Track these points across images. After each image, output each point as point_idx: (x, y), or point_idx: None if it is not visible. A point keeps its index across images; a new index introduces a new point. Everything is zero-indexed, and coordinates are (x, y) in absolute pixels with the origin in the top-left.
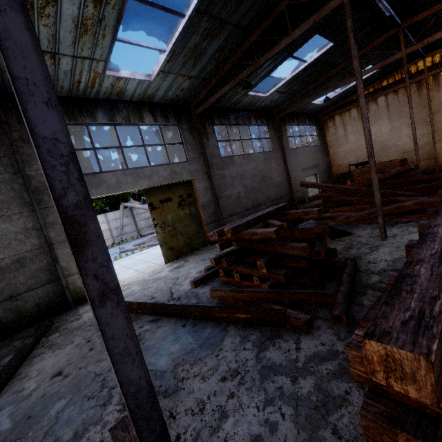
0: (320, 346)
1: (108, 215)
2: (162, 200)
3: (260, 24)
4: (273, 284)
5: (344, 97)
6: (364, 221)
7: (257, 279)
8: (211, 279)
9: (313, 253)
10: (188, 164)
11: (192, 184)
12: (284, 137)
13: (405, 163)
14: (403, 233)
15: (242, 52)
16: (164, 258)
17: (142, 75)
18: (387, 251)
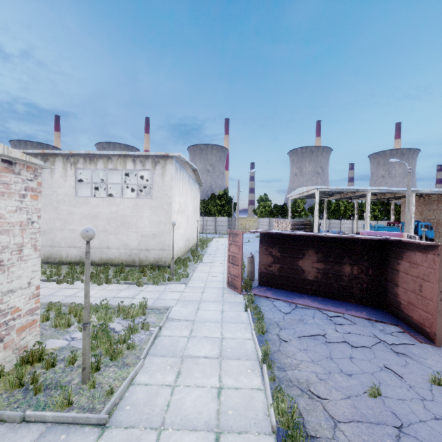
0: None
1: None
2: None
3: None
4: None
5: None
6: None
7: None
8: None
9: None
10: None
11: None
12: None
13: None
14: None
15: None
16: None
17: None
18: None
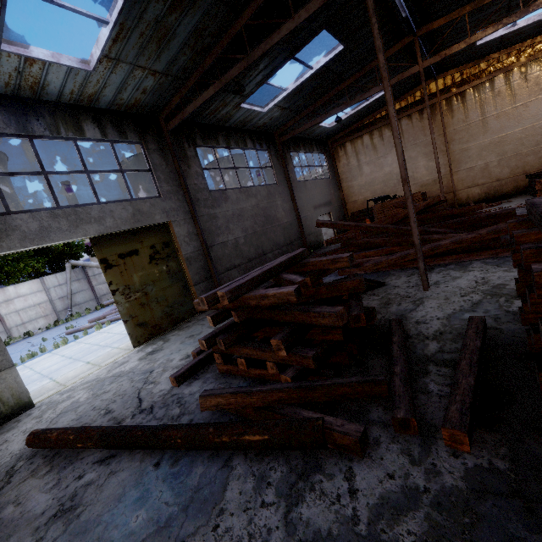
0: (388, 480)
1: (45, 279)
2: (123, 254)
3: (250, 1)
4: (297, 373)
5: (355, 121)
6: (396, 267)
7: (272, 365)
8: (203, 368)
9: (350, 318)
10: (161, 199)
11: (169, 229)
12: (289, 167)
13: (425, 197)
14: (446, 279)
15: (229, 40)
16: (131, 340)
17: (73, 60)
18: (435, 304)
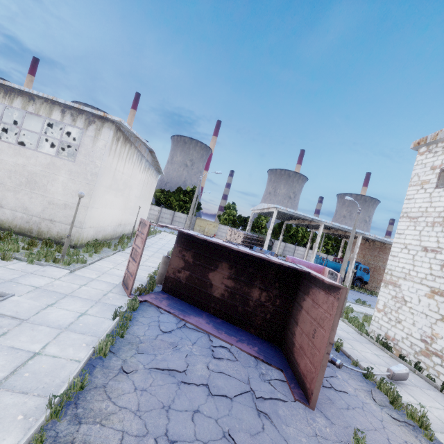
0: None
1: None
2: None
3: None
4: None
5: None
6: None
7: None
8: None
9: None
10: None
11: None
12: None
13: None
14: None
15: None
16: None
17: None
18: None
